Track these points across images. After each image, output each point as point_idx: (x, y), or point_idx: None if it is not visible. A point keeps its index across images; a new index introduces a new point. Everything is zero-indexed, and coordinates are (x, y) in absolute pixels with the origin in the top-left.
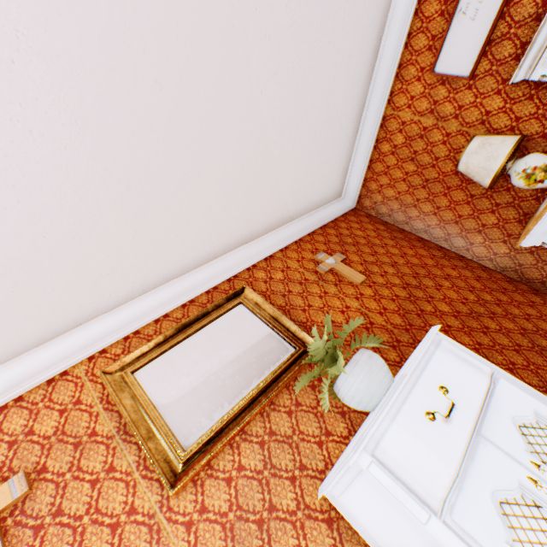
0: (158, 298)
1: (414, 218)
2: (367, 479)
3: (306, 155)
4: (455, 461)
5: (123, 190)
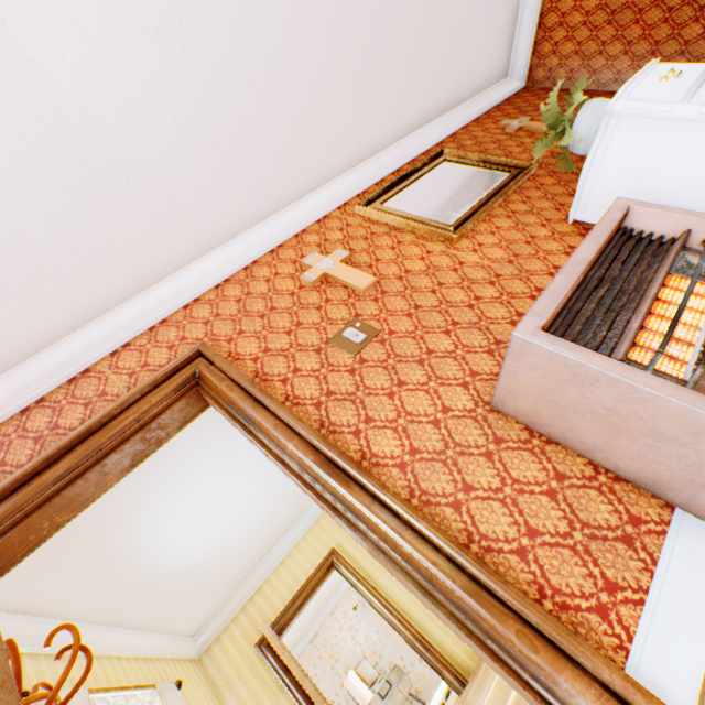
0: (370, 169)
1: (599, 70)
2: (621, 131)
3: (476, 10)
4: (687, 86)
5: (350, 35)
